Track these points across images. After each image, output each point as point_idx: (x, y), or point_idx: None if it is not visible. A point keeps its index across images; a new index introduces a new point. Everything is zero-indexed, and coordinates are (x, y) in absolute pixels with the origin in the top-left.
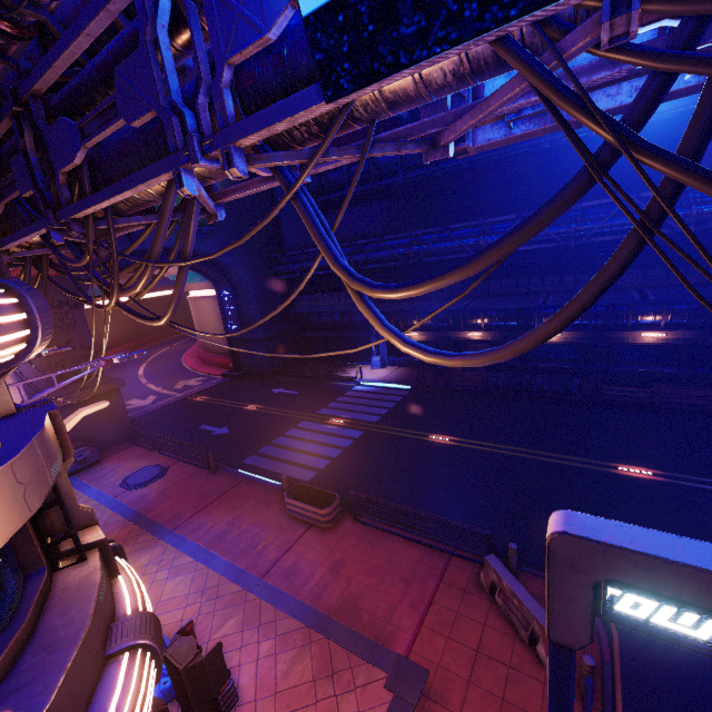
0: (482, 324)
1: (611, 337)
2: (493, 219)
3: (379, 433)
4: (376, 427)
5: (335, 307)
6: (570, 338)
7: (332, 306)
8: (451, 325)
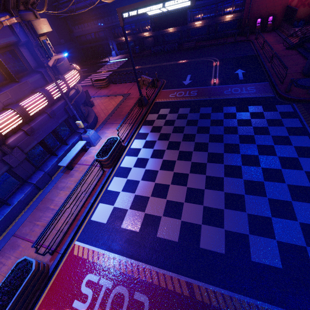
0: (148, 28)
1: (187, 26)
2: None
3: (118, 71)
4: (116, 70)
5: (91, 30)
6: (176, 29)
7: (89, 30)
8: (137, 31)
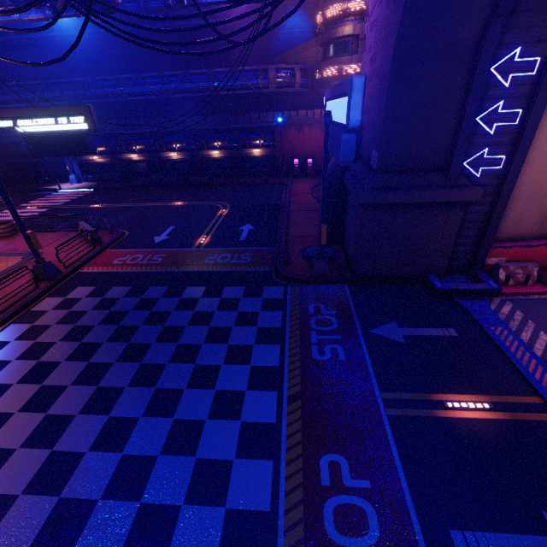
0: (136, 149)
1: (199, 155)
2: (120, 76)
3: (60, 208)
4: (59, 206)
5: None
6: (182, 156)
7: None
8: (118, 150)
